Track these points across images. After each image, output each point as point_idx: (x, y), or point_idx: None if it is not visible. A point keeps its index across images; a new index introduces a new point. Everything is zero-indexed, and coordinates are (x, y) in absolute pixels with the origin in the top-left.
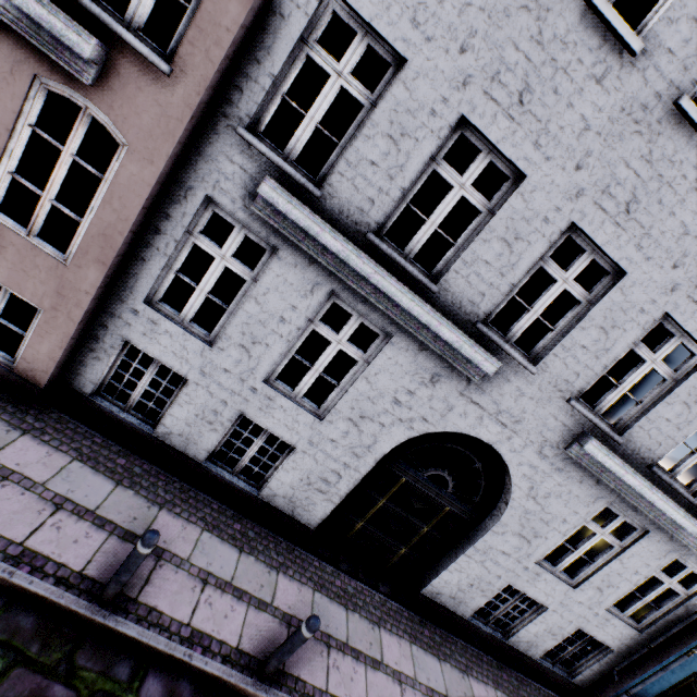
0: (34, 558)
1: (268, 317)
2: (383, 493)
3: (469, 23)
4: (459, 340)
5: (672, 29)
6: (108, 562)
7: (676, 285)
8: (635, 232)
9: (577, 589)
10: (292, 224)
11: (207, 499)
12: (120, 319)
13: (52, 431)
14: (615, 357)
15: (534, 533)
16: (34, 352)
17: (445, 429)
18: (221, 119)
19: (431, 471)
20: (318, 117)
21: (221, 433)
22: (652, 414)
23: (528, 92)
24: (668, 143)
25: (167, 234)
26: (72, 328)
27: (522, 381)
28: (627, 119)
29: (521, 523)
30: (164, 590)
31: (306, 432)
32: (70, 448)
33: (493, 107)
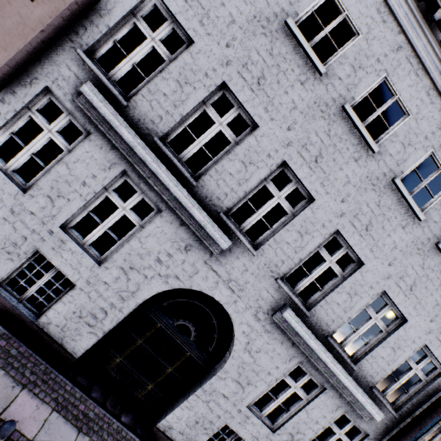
0: None
1: (74, 179)
2: (142, 335)
3: (233, 33)
4: (204, 220)
5: (341, 68)
6: None
7: (343, 213)
8: (320, 175)
9: (276, 433)
10: (103, 118)
11: None
12: None
13: None
14: (307, 254)
15: (247, 380)
16: None
17: (191, 287)
18: (68, 42)
19: (180, 321)
20: (135, 59)
21: (16, 263)
22: (329, 298)
23: (263, 78)
24: (339, 127)
25: (10, 104)
26: None
27: (247, 260)
28: (317, 108)
29: (238, 371)
30: None
31: (86, 273)
32: None
33: (243, 81)
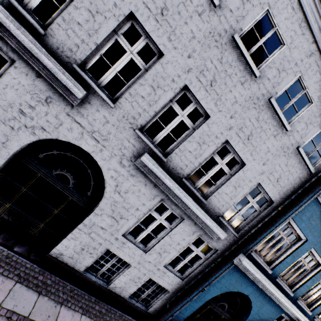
0: None
1: None
2: (25, 184)
3: None
4: (55, 67)
5: None
6: None
7: (190, 69)
8: (167, 29)
9: (147, 253)
10: None
11: None
12: None
13: None
14: (161, 107)
15: (120, 216)
16: None
17: (59, 138)
18: None
19: (58, 171)
20: None
21: None
22: (182, 147)
23: None
24: None
25: None
26: None
27: (107, 113)
28: None
29: (112, 208)
30: None
31: None
32: None
33: None
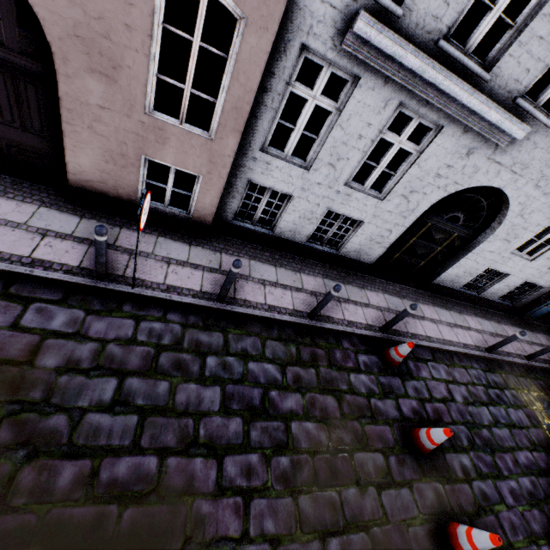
0: (274, 308)
1: (349, 138)
2: (414, 235)
3: None
4: (501, 119)
5: None
6: (299, 303)
7: None
8: None
9: (533, 261)
10: (375, 52)
11: (314, 262)
12: (244, 167)
13: (229, 248)
14: None
15: (514, 236)
16: (201, 205)
17: (470, 186)
18: None
19: (450, 214)
20: None
21: (316, 224)
22: None
23: None
24: None
25: (272, 91)
26: (222, 183)
27: (539, 137)
28: None
29: (507, 233)
30: (327, 309)
31: (371, 211)
32: (243, 254)
33: None
